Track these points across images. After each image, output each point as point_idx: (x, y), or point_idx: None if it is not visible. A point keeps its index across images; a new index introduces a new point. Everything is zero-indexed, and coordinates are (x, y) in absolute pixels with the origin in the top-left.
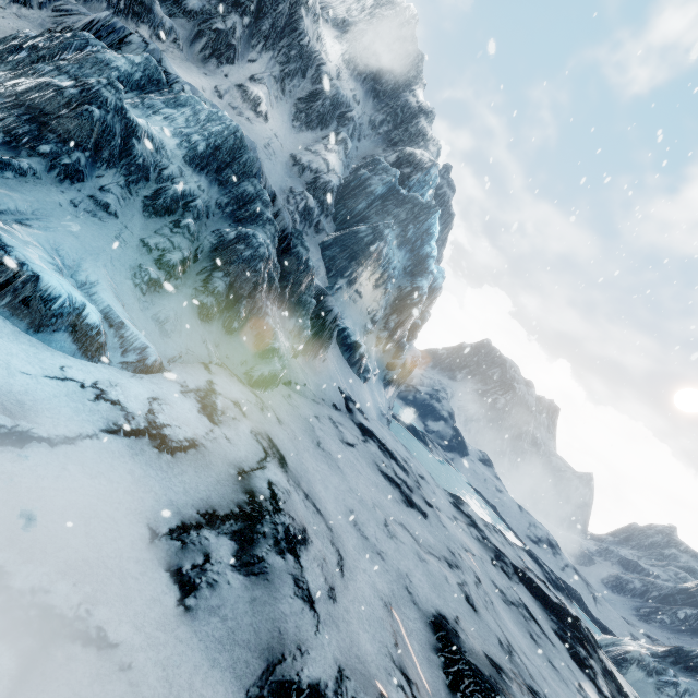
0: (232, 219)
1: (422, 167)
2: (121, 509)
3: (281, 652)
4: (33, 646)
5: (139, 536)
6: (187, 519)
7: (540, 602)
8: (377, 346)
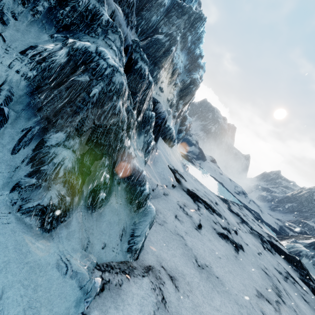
0: (53, 25)
1: None
2: None
3: None
4: None
5: None
6: None
7: (285, 260)
8: (173, 121)
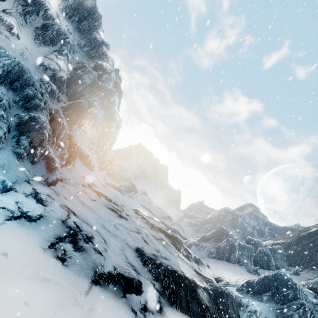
0: (23, 108)
1: (107, 72)
2: (28, 245)
3: (97, 268)
4: (27, 286)
5: (39, 251)
6: (52, 242)
7: (166, 236)
8: (96, 154)
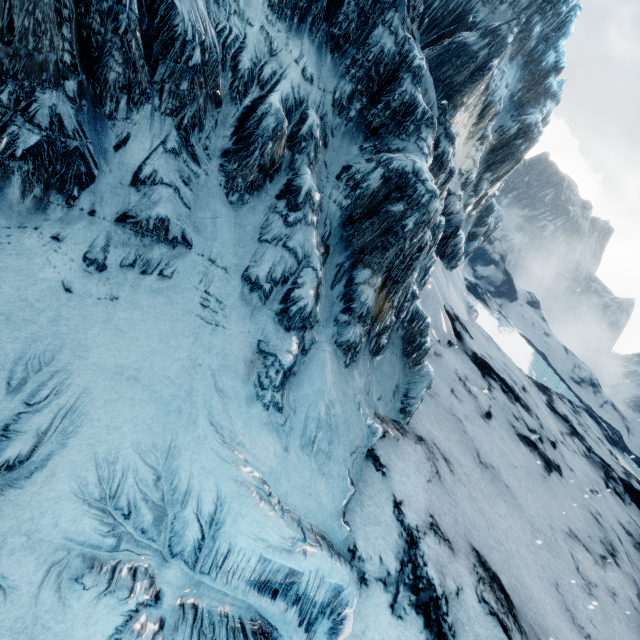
0: (362, 131)
1: None
2: None
3: None
4: None
5: None
6: None
7: None
8: None
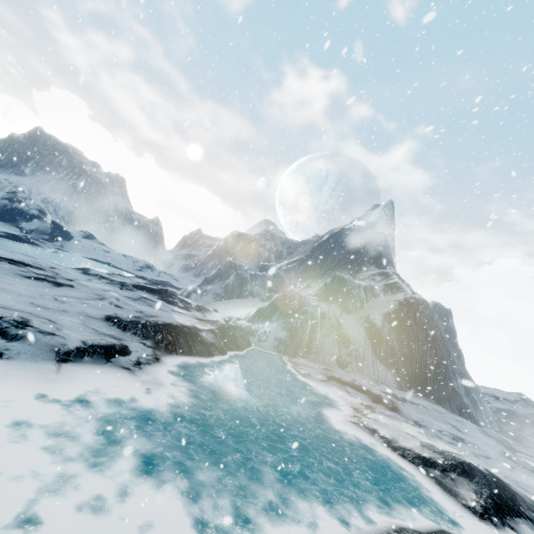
0: None
1: None
2: None
3: (57, 348)
4: None
5: None
6: None
7: (150, 292)
8: None
